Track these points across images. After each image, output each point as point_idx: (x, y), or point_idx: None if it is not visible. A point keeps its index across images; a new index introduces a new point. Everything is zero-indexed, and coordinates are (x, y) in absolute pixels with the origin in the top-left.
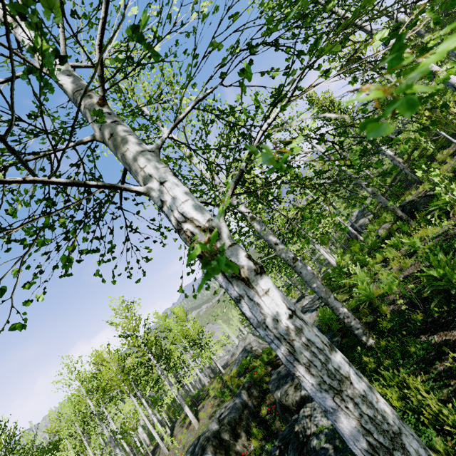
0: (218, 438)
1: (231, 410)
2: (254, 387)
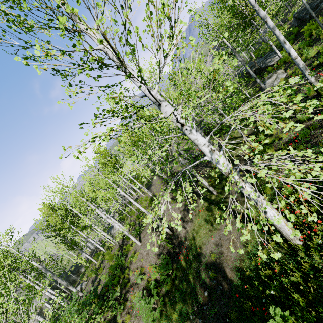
0: None
1: None
2: None
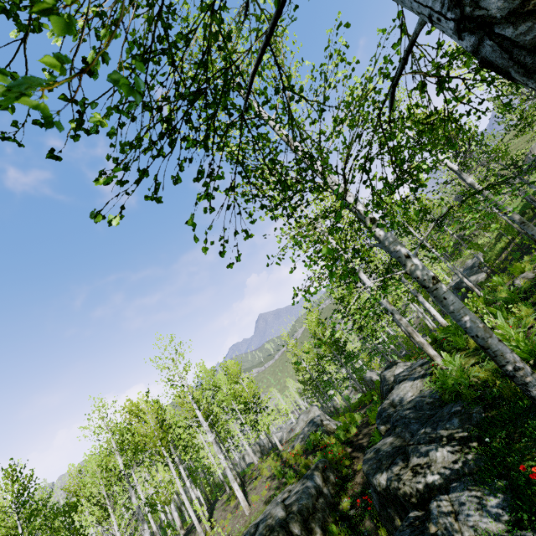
0: (286, 529)
1: (303, 495)
2: (330, 470)
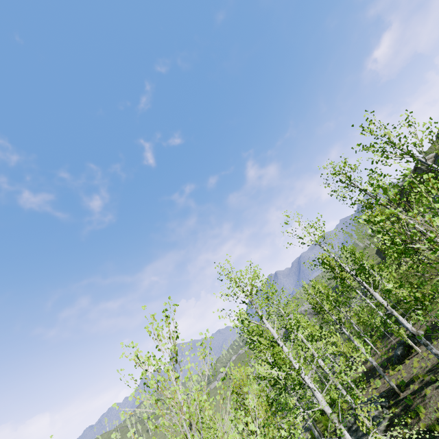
0: None
1: None
2: None
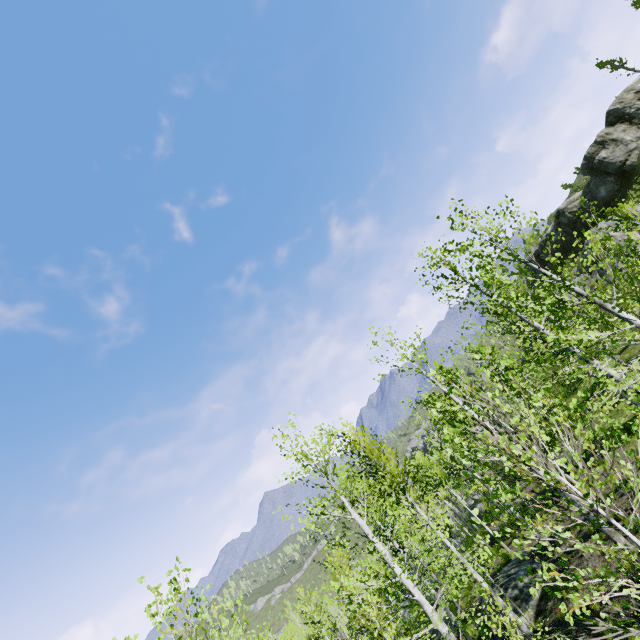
0: None
1: None
2: None
